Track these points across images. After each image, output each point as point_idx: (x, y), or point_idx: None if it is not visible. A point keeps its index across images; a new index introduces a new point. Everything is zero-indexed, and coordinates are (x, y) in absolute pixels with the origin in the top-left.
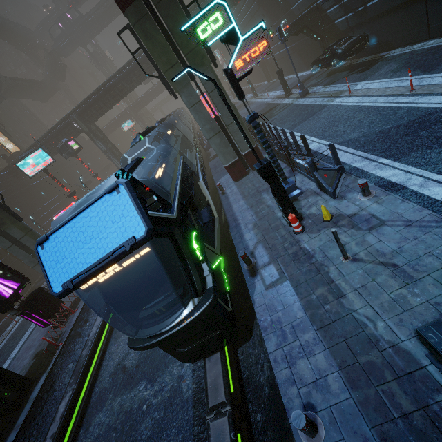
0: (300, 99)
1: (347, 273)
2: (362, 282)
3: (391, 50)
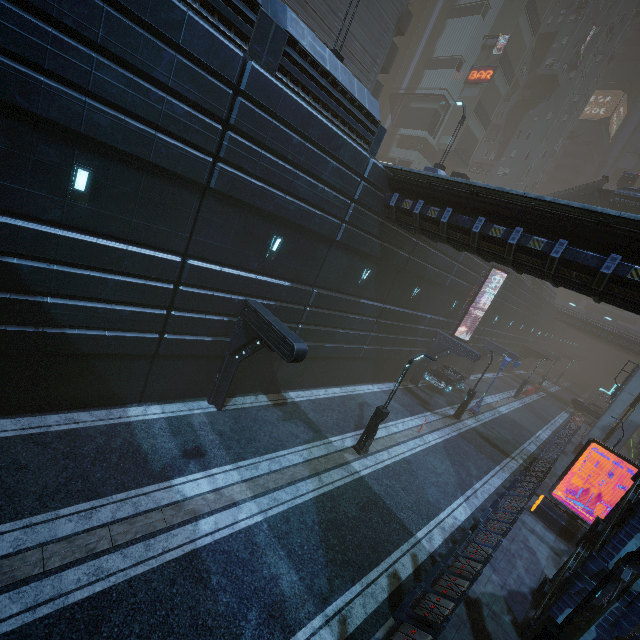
0: (478, 416)
1: None
2: None
3: None
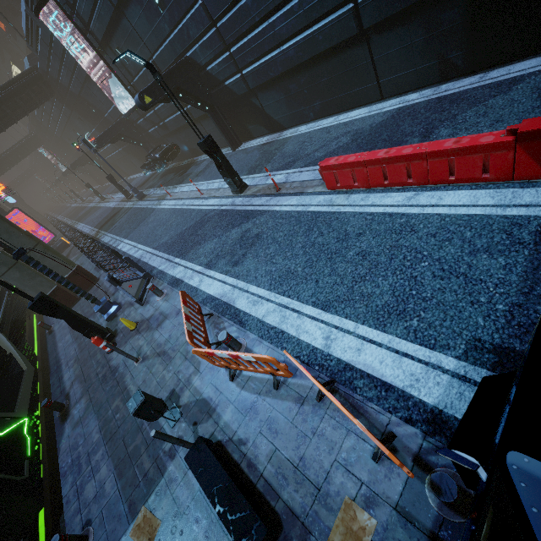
0: (139, 202)
1: (137, 374)
2: (144, 377)
3: (200, 155)
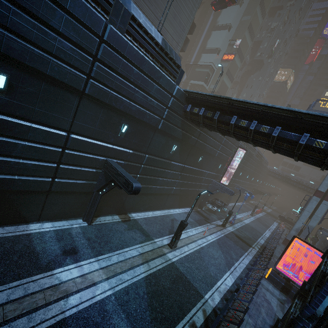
0: (234, 225)
1: None
2: None
3: None
